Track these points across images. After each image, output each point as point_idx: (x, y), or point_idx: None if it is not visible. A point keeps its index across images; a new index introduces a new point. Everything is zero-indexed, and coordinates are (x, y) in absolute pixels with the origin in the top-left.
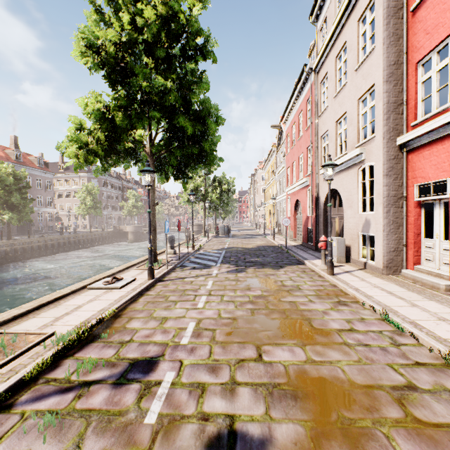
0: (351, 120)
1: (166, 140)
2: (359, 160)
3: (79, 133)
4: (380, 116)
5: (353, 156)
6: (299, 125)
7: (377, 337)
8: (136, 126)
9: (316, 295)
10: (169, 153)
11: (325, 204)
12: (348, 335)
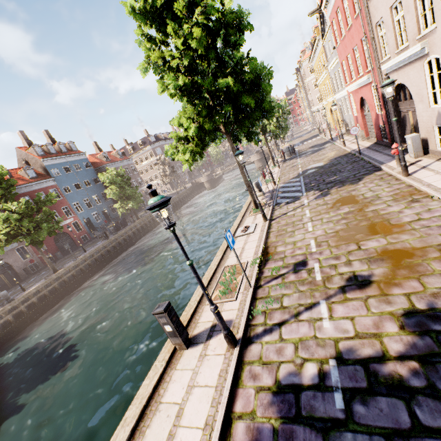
0: (407, 7)
1: (234, 117)
2: (422, 54)
3: (184, 145)
4: (438, 5)
5: (414, 52)
6: (345, 10)
7: (437, 219)
8: (217, 124)
9: (392, 200)
10: (238, 125)
11: (394, 99)
12: (415, 224)
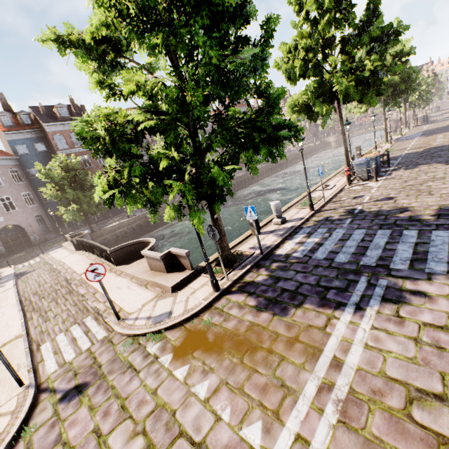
0: None
1: (391, 93)
2: None
3: (361, 105)
4: None
5: None
6: None
7: None
8: (382, 96)
9: None
10: (391, 97)
11: None
12: None
